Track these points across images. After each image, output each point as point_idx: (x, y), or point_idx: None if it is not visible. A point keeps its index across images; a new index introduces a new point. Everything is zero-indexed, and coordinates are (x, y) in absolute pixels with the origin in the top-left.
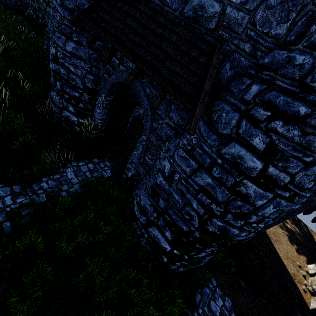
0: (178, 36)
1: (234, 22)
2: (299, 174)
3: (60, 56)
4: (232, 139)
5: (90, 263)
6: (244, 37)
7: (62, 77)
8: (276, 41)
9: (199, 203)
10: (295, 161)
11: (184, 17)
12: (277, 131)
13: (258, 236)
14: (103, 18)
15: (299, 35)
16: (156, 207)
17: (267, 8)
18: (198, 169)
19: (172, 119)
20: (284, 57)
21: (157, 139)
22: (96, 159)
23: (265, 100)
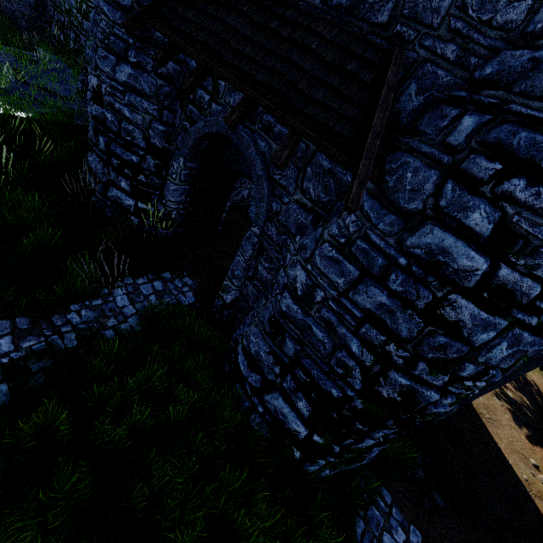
0: (321, 39)
1: (424, 8)
2: None
3: (106, 90)
4: (427, 220)
5: (157, 461)
6: (444, 33)
7: (109, 129)
8: (507, 34)
9: (363, 343)
10: None
11: (331, 7)
12: (515, 197)
13: (459, 411)
14: (184, 16)
15: None
16: (280, 356)
17: None
18: (360, 279)
19: (308, 194)
20: (524, 60)
21: (279, 233)
22: (168, 273)
23: (490, 142)
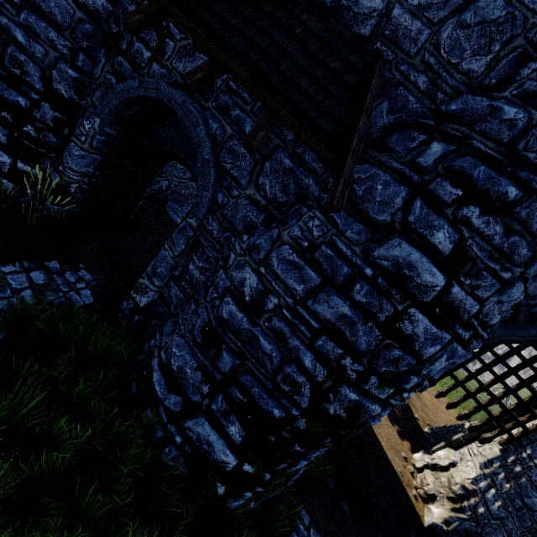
0: (305, 29)
1: (404, 35)
2: (491, 300)
3: None
4: (394, 233)
5: None
6: (419, 64)
7: None
8: (469, 81)
9: (317, 356)
10: (490, 277)
11: (314, 2)
12: (471, 223)
13: None
14: None
15: (502, 80)
16: (211, 372)
17: (460, 25)
18: (320, 287)
19: (263, 190)
20: (484, 106)
21: (222, 229)
22: (55, 263)
23: (455, 169)
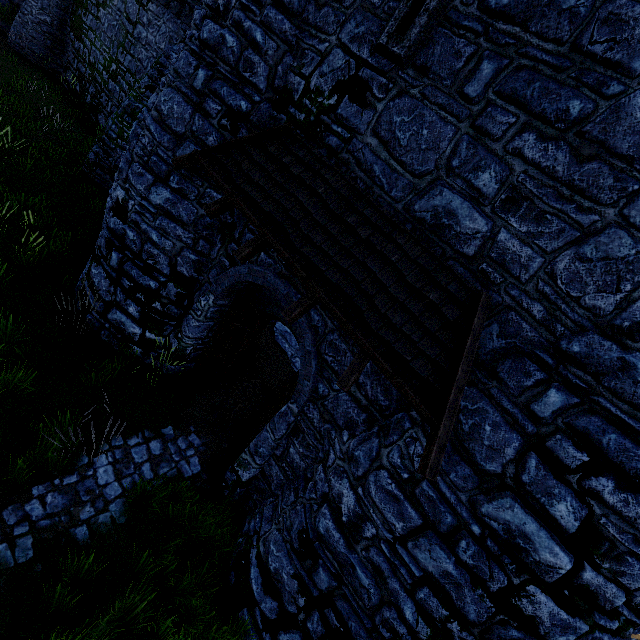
0: (402, 253)
1: (512, 260)
2: None
3: (133, 207)
4: (506, 489)
5: None
6: (532, 291)
7: (127, 246)
8: (594, 317)
9: (419, 608)
10: (637, 565)
11: (414, 217)
12: (603, 498)
13: None
14: (249, 174)
15: (638, 323)
16: (308, 584)
17: (579, 258)
18: (422, 526)
19: (364, 390)
20: (613, 357)
21: (322, 419)
22: (170, 428)
23: (578, 429)
